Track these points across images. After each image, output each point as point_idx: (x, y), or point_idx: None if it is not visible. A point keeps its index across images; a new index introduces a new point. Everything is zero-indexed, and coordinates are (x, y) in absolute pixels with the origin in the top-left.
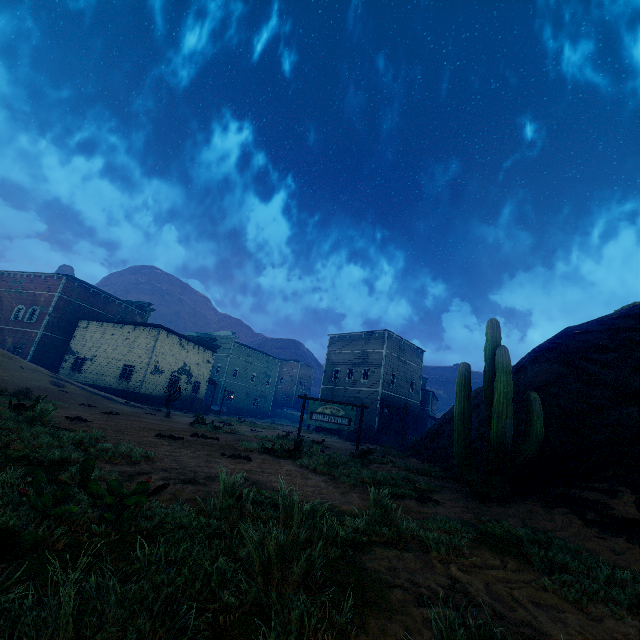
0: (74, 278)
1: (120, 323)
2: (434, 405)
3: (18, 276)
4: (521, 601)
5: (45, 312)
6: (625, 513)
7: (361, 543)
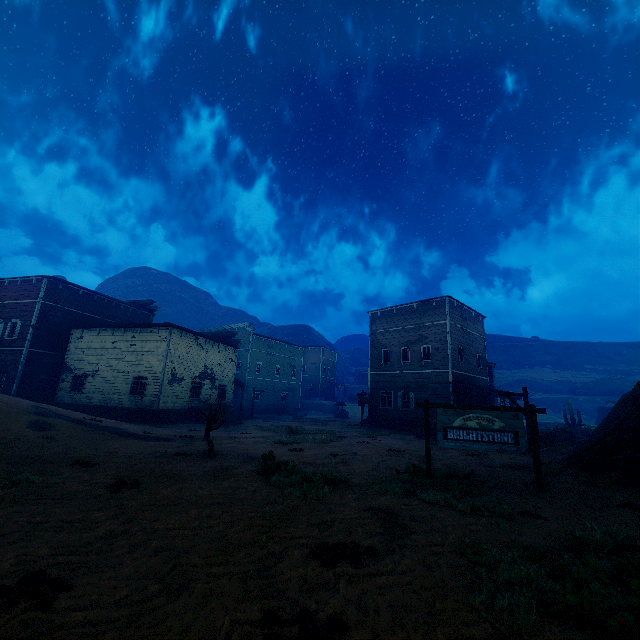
0: (57, 279)
1: (121, 327)
2: None
3: None
4: None
5: (27, 324)
6: None
7: None
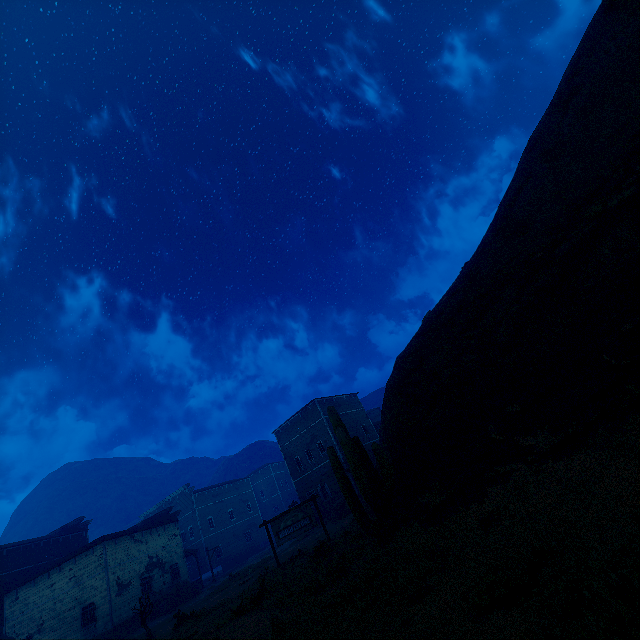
0: None
1: (56, 566)
2: None
3: None
4: None
5: None
6: (434, 503)
7: None
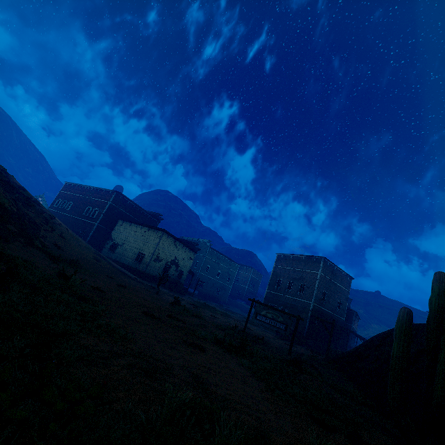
0: (120, 193)
1: (141, 225)
2: (356, 323)
3: (91, 189)
4: None
5: (101, 212)
6: None
7: None
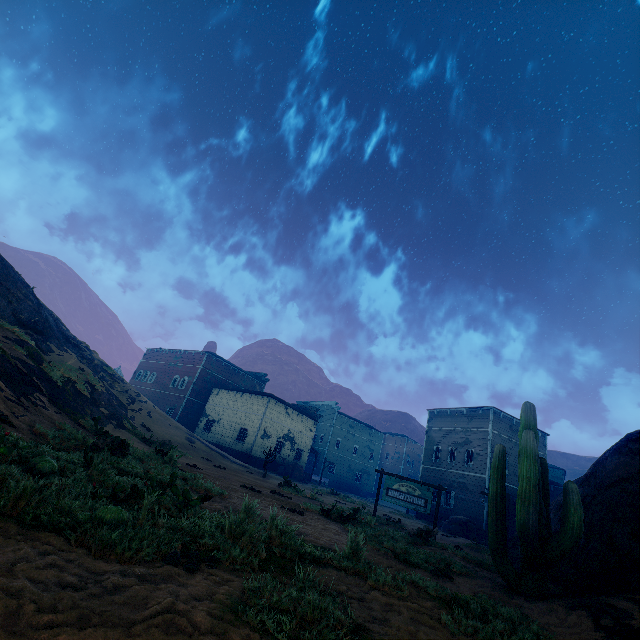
0: (213, 354)
1: (241, 391)
2: None
3: (178, 353)
4: (402, 613)
5: (191, 381)
6: None
7: (318, 560)
